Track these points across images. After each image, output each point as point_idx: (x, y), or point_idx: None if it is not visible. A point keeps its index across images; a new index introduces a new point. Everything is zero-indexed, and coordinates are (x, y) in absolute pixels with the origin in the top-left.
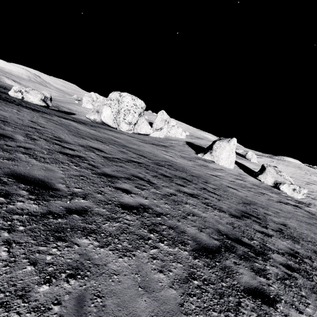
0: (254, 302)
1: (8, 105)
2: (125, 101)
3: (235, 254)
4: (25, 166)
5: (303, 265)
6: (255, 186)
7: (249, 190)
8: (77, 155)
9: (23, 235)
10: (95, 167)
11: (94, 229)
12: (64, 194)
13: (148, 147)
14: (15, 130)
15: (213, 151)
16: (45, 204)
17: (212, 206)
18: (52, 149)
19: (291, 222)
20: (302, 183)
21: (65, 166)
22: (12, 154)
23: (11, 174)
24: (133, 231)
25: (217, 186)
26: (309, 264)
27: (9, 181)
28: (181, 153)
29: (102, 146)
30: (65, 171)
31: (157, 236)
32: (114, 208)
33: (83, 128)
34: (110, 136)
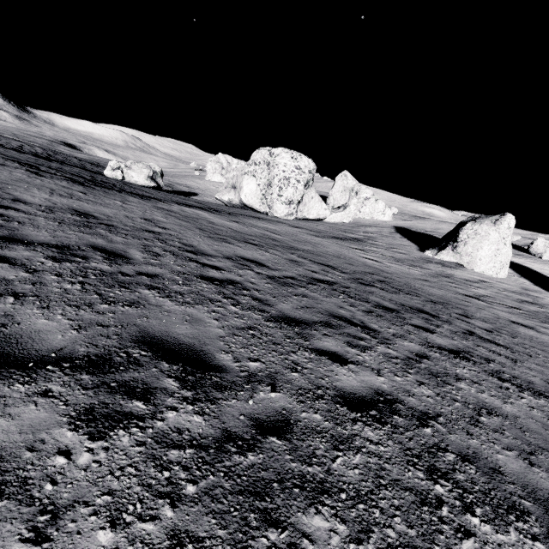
0: None
1: (108, 195)
2: (279, 163)
3: None
4: (158, 317)
5: None
6: None
7: None
8: (228, 280)
9: (198, 511)
10: (265, 304)
11: (322, 478)
12: (237, 381)
13: (330, 245)
14: (127, 239)
15: (459, 245)
16: (213, 413)
17: (511, 382)
18: (188, 271)
19: None
20: None
21: (217, 308)
22: (134, 293)
23: (142, 339)
24: (397, 478)
25: (491, 323)
26: None
27: (143, 357)
28: (391, 252)
29: (259, 254)
30: (221, 319)
31: (450, 489)
32: (333, 408)
33: (219, 220)
34: (263, 231)
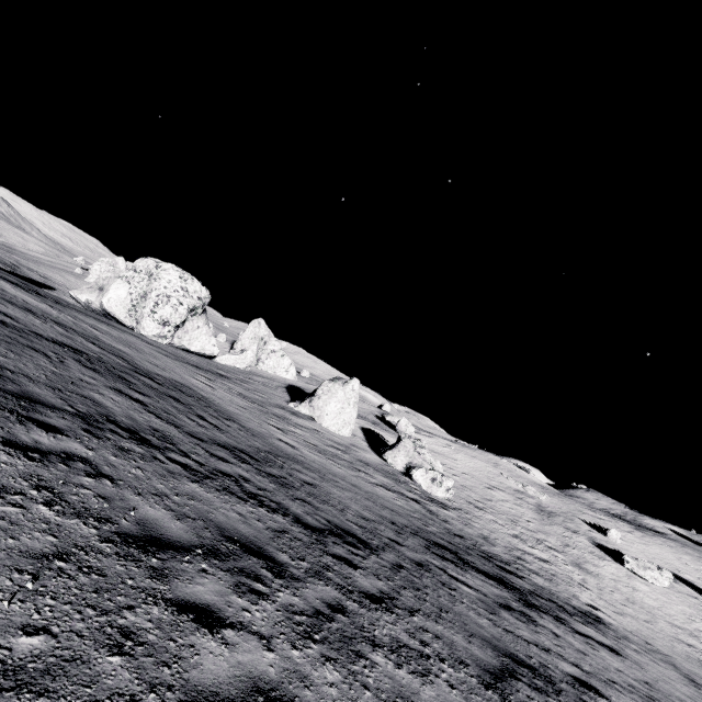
0: (20, 419)
1: None
2: (163, 278)
3: (84, 421)
4: None
5: (224, 479)
6: (361, 463)
7: (332, 459)
8: None
9: None
10: None
11: None
12: None
13: (168, 362)
14: None
15: (314, 398)
16: None
17: (160, 417)
18: None
19: (340, 491)
20: (481, 485)
21: None
22: None
23: None
24: None
25: (248, 429)
26: (241, 485)
27: None
28: (247, 392)
29: (24, 317)
30: None
31: None
32: None
33: (23, 294)
34: (83, 323)
